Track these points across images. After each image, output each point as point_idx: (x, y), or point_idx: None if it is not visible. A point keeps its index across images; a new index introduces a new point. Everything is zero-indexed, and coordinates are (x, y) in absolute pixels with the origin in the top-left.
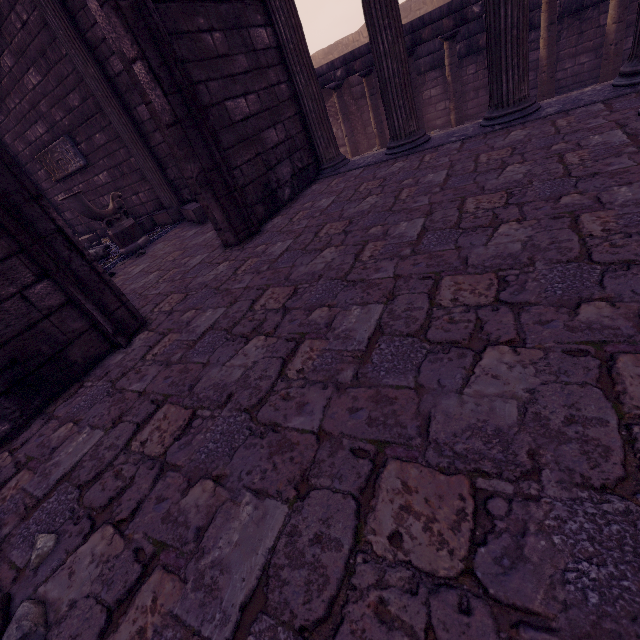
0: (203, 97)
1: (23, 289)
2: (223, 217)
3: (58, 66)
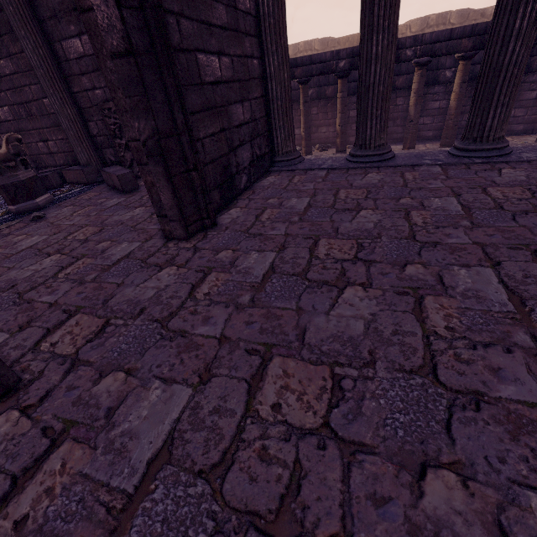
0: (171, 34)
1: None
2: (173, 202)
3: None
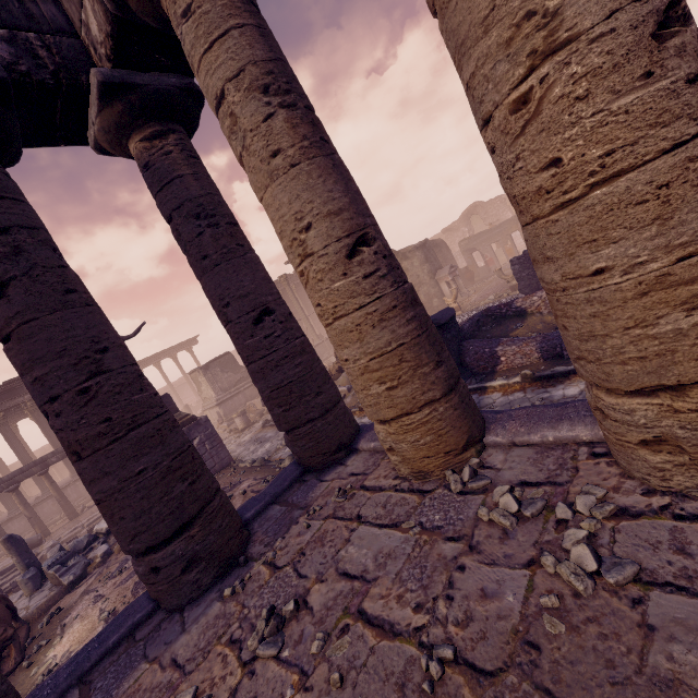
0: None
1: None
2: None
3: None
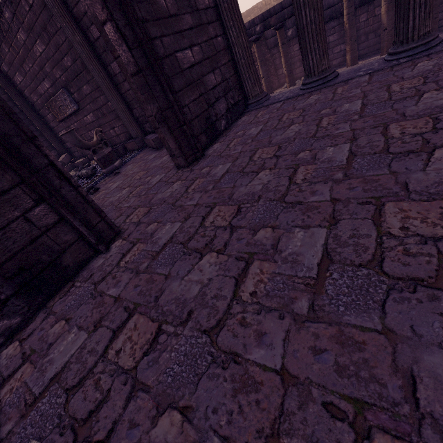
0: (159, 50)
1: (25, 212)
2: (176, 146)
3: (55, 37)
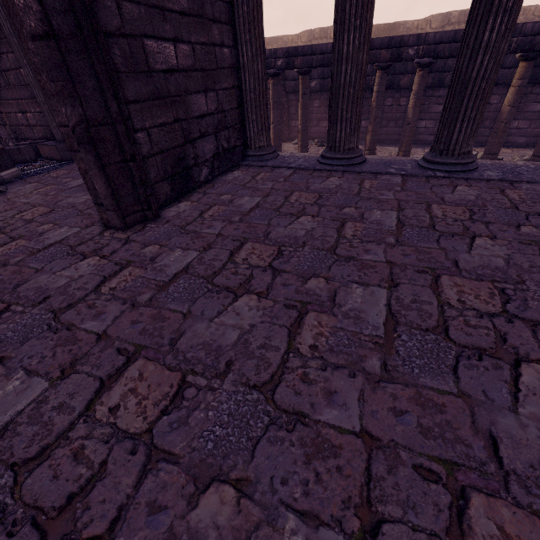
0: (109, 18)
1: None
2: (107, 191)
3: None
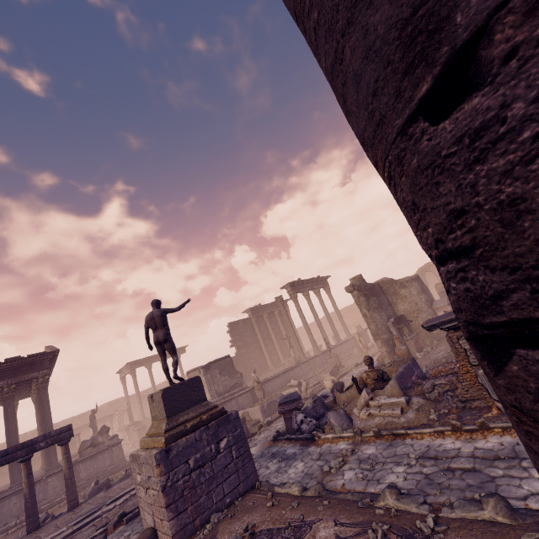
0: None
1: None
2: None
3: None
